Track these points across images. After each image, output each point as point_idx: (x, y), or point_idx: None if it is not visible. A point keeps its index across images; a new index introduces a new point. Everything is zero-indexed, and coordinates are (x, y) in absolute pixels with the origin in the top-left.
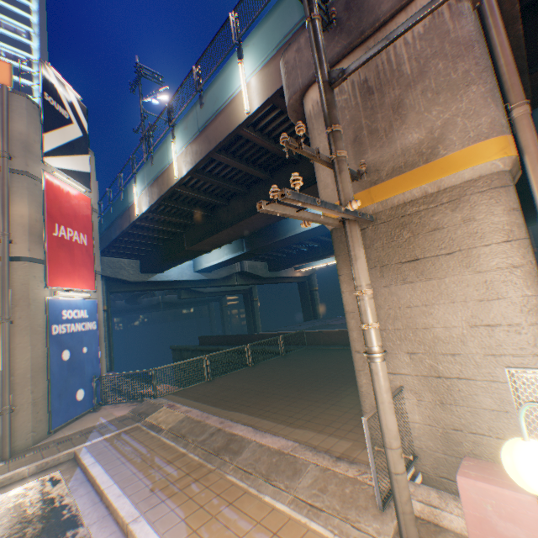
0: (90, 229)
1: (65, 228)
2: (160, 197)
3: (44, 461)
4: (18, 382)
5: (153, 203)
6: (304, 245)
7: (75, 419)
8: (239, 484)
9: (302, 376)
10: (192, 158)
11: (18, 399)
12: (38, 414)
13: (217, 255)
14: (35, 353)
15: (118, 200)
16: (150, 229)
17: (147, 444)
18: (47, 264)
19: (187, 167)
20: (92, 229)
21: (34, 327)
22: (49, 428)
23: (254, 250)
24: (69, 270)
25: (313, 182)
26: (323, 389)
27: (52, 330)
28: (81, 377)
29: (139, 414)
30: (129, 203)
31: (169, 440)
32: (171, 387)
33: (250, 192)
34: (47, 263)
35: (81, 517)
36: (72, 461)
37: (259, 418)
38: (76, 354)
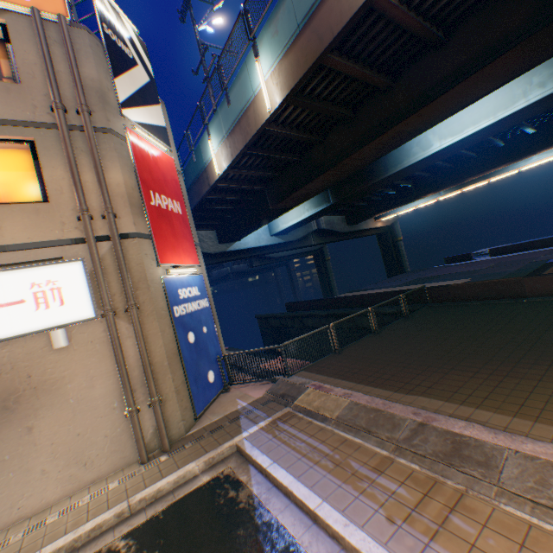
0: (180, 195)
1: (159, 195)
2: (246, 143)
3: (210, 457)
4: (158, 372)
5: (237, 154)
6: (392, 187)
7: (210, 402)
8: (542, 527)
9: (467, 343)
10: (289, 74)
11: (161, 389)
12: (182, 402)
13: (295, 213)
14: (165, 339)
15: (189, 164)
16: (227, 192)
17: (322, 439)
18: (153, 239)
19: (282, 91)
20: (182, 194)
21: (158, 311)
22: (194, 414)
23: (343, 199)
24: (173, 244)
25: (475, 69)
26: (528, 361)
27: (174, 313)
28: (207, 358)
29: (281, 397)
30: (205, 164)
31: (347, 434)
32: (301, 364)
33: (356, 115)
34: (153, 238)
35: (302, 549)
36: (237, 455)
37: (467, 407)
38: (198, 335)
